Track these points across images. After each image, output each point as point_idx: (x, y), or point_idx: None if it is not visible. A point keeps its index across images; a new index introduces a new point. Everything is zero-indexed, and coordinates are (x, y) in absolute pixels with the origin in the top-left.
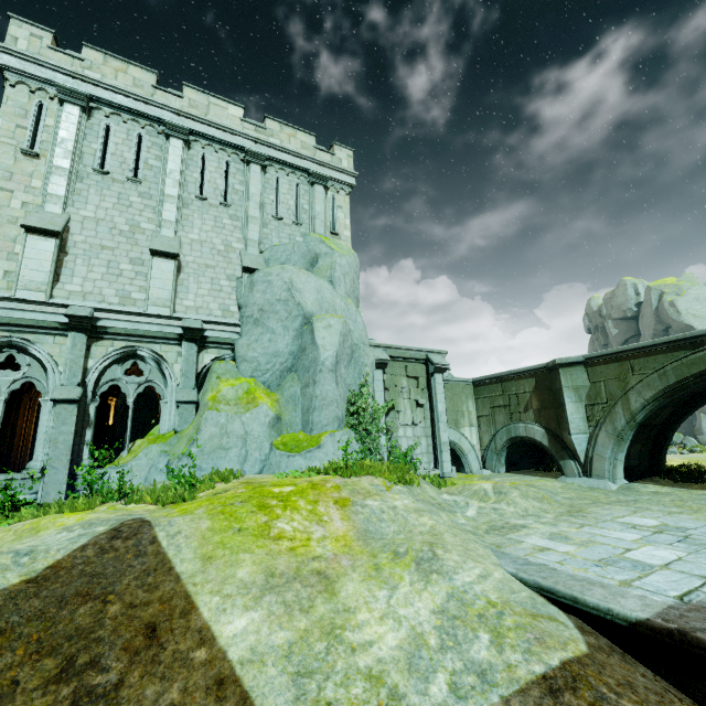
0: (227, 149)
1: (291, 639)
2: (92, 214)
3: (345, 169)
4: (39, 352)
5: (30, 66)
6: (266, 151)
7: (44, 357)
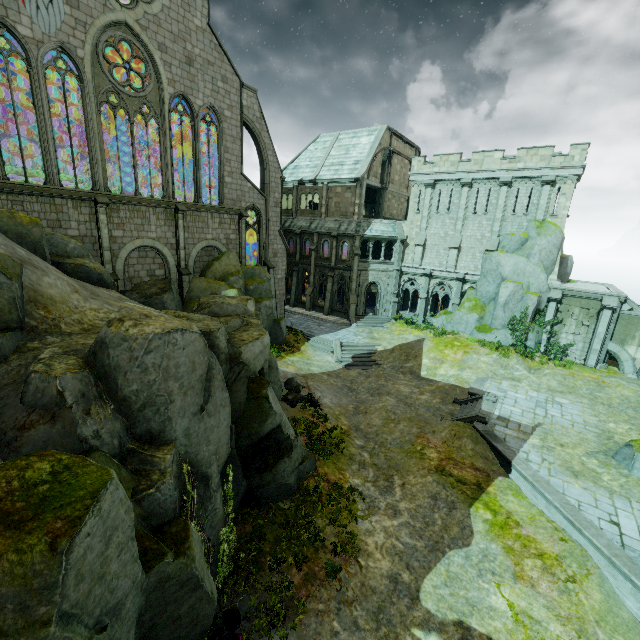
0: (491, 181)
1: (430, 365)
2: (433, 232)
3: (573, 165)
4: (418, 281)
5: (417, 177)
6: (513, 174)
7: (419, 283)
